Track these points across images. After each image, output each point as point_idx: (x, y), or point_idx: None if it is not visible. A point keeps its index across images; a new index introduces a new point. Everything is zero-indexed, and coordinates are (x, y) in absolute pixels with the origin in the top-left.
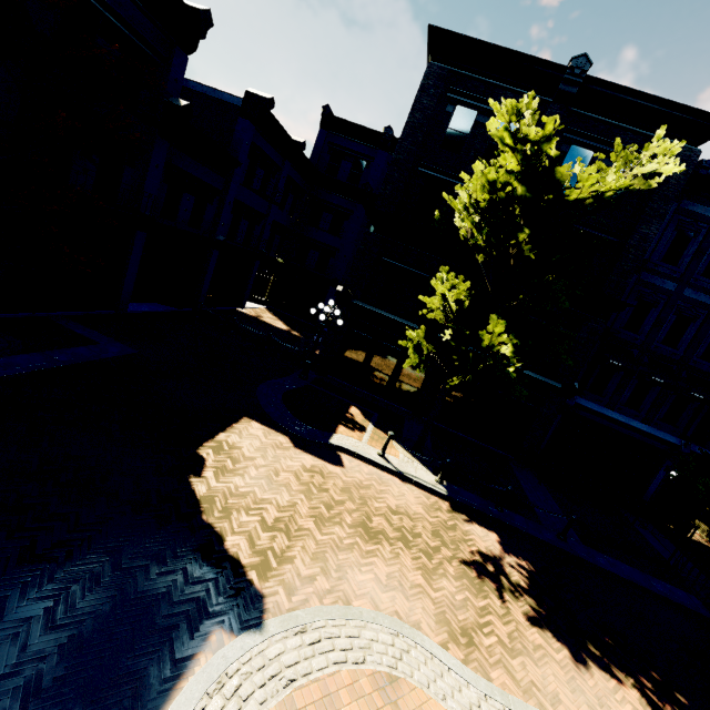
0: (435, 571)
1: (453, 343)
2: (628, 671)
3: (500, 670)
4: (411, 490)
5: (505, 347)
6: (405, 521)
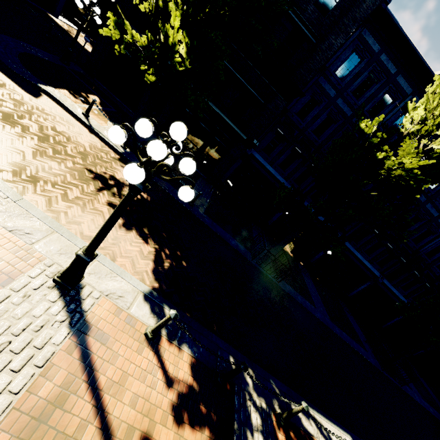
0: (51, 157)
1: (153, 38)
2: (160, 244)
3: (42, 198)
4: (91, 137)
5: (182, 47)
6: (60, 137)
